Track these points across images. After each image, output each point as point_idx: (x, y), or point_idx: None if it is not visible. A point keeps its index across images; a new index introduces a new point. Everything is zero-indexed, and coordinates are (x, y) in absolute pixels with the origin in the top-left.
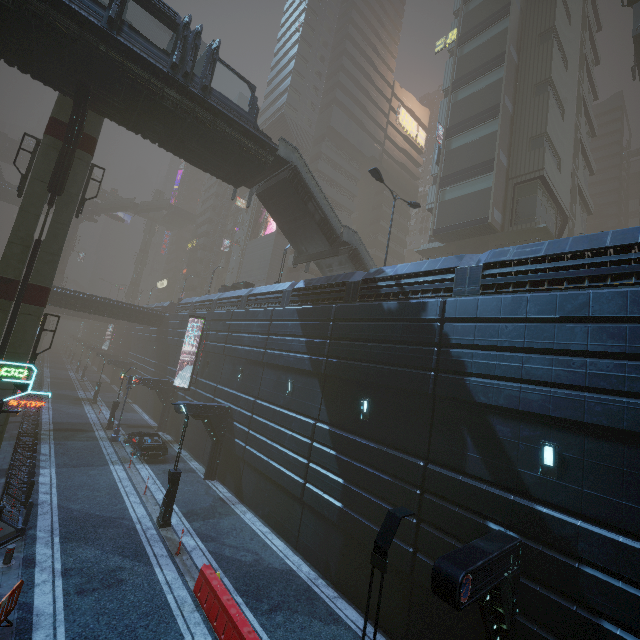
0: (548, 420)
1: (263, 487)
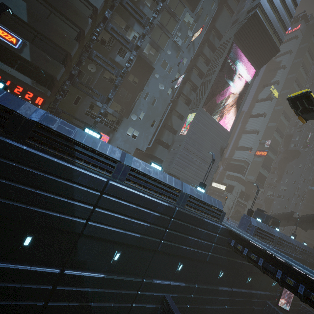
0: None
1: None
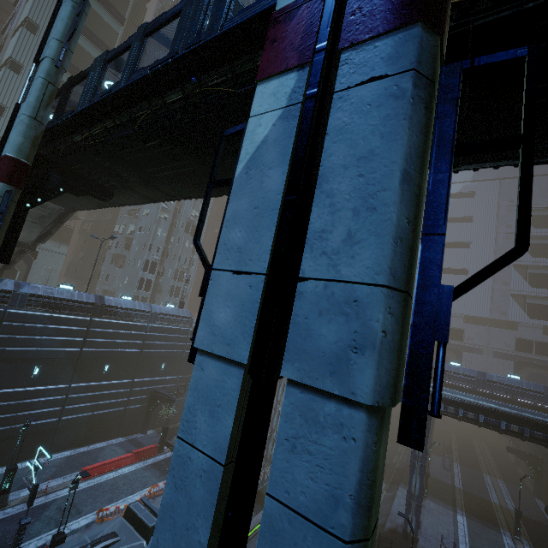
0: (165, 358)
1: (1, 447)
